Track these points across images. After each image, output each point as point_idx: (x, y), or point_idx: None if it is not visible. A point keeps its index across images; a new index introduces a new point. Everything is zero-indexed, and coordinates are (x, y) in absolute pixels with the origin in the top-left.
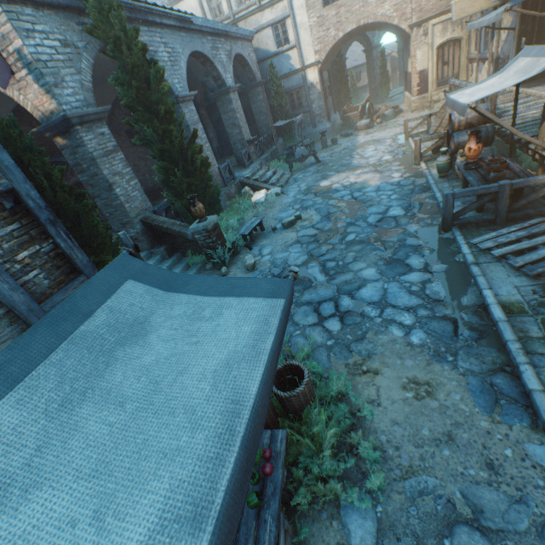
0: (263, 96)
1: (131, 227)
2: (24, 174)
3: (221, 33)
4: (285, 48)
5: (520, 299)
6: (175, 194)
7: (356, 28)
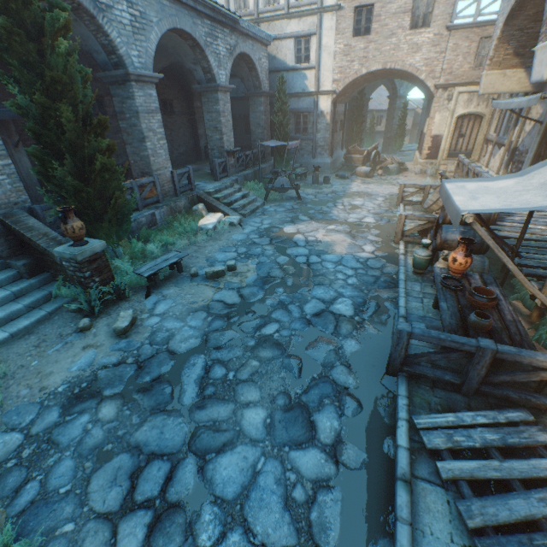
0: (265, 108)
1: None
2: None
3: (226, 22)
4: (304, 66)
5: None
6: (62, 195)
7: (381, 69)
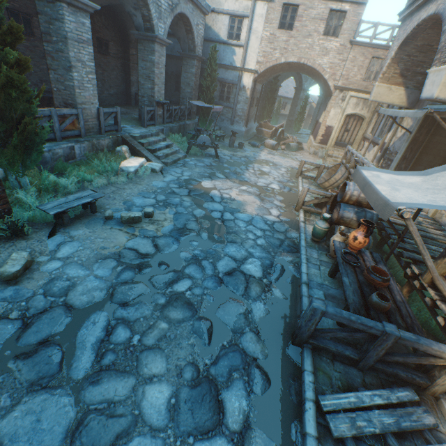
0: (196, 71)
1: None
2: None
3: None
4: (234, 43)
5: None
6: None
7: (296, 63)
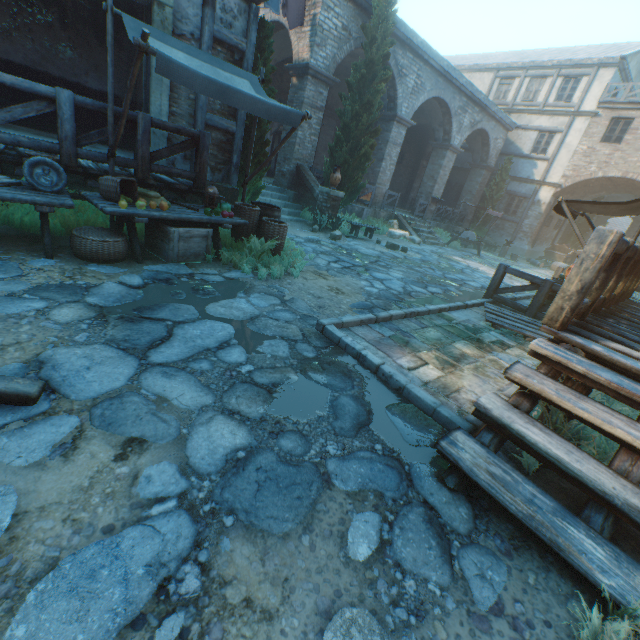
0: (483, 180)
1: (288, 164)
2: (256, 56)
3: (479, 103)
4: (537, 156)
5: (459, 320)
6: (332, 164)
7: (620, 178)
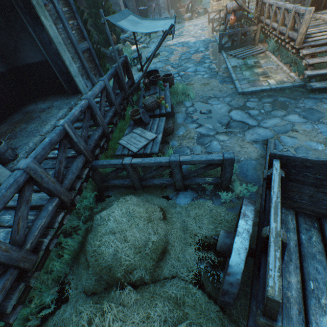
0: None
1: None
2: None
3: None
4: None
5: (237, 65)
6: (99, 32)
7: None
